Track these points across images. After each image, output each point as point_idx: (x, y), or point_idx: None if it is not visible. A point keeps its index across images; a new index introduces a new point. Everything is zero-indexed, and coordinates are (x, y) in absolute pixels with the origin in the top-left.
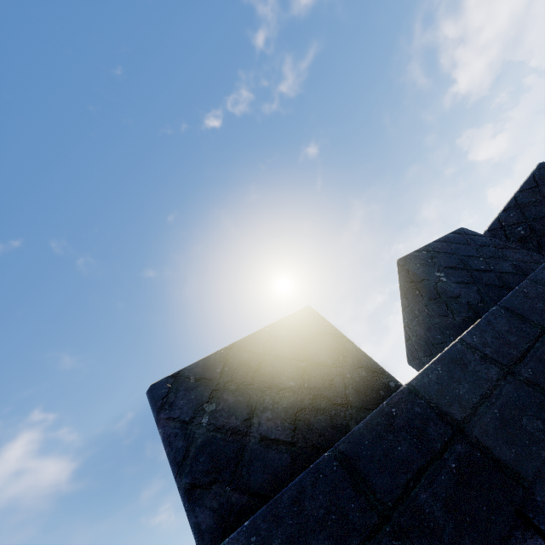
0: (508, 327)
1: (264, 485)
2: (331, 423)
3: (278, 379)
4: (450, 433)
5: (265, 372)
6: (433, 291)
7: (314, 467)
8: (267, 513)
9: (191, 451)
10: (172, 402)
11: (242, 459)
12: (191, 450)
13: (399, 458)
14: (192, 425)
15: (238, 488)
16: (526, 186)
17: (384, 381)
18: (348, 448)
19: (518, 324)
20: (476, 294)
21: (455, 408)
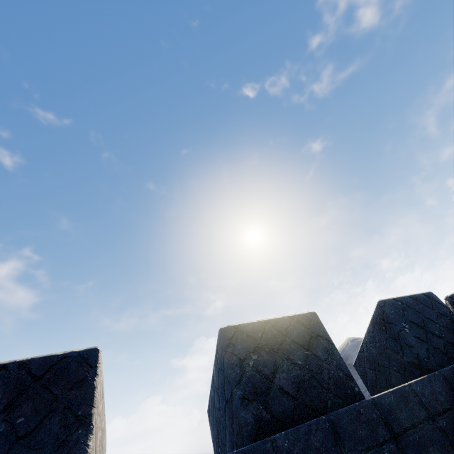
0: (441, 390)
1: (279, 414)
2: (318, 396)
3: (292, 356)
4: (388, 436)
5: (285, 348)
6: (396, 334)
7: (317, 421)
8: (293, 432)
9: (243, 378)
10: (234, 344)
11: (269, 394)
12: (243, 377)
13: (360, 437)
14: (244, 363)
15: (266, 409)
16: None
17: (352, 385)
18: (335, 419)
19: (447, 390)
20: (425, 351)
21: (395, 424)
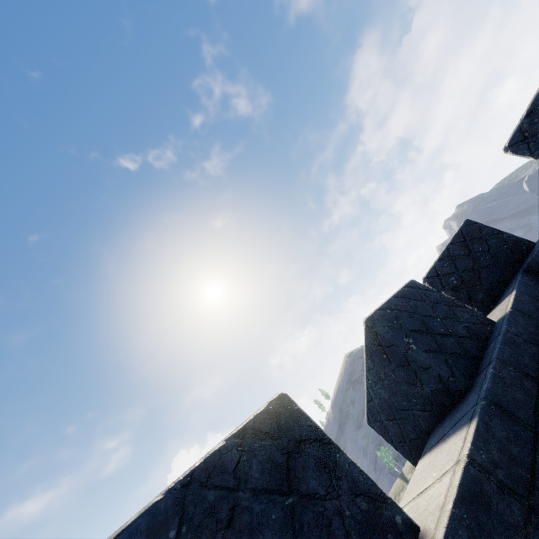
0: (505, 432)
1: None
2: None
3: (261, 536)
4: None
5: (241, 526)
6: (403, 358)
7: None
8: None
9: None
10: None
11: None
12: None
13: None
14: None
15: None
16: (456, 240)
17: (389, 516)
18: None
19: (512, 427)
20: (446, 366)
21: None
